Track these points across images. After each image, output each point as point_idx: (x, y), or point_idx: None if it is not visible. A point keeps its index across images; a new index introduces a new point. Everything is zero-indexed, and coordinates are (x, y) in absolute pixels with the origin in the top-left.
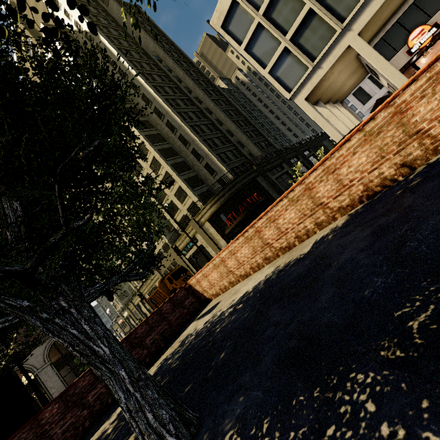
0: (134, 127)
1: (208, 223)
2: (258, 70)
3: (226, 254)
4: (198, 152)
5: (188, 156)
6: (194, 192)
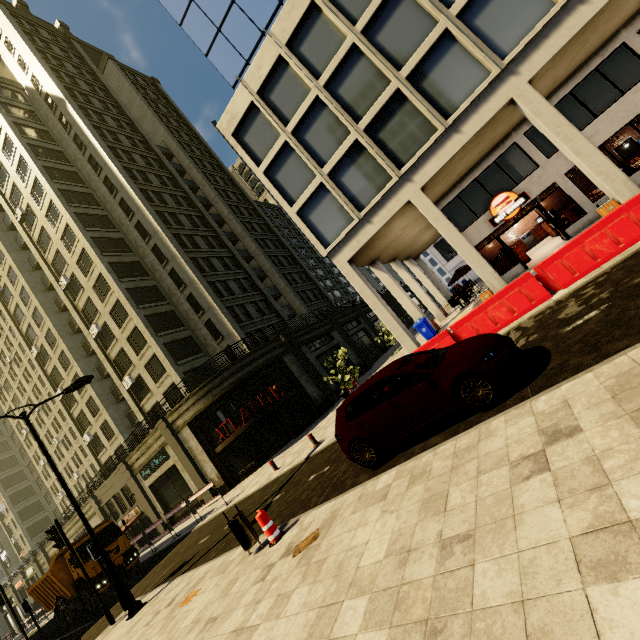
0: (91, 247)
1: (189, 428)
2: (283, 206)
3: None
4: (197, 301)
5: (181, 303)
6: (179, 366)
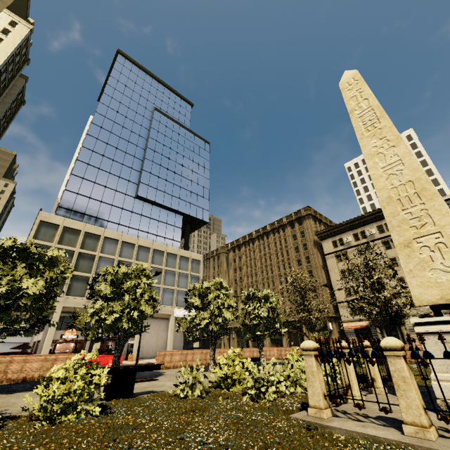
0: None
1: None
2: None
3: None
4: None
5: None
6: None
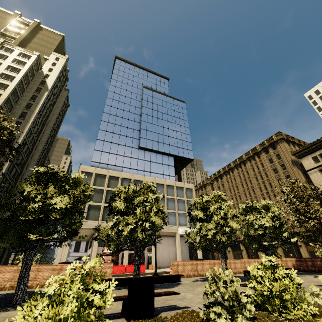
0: None
1: None
2: None
3: None
4: None
5: None
6: None
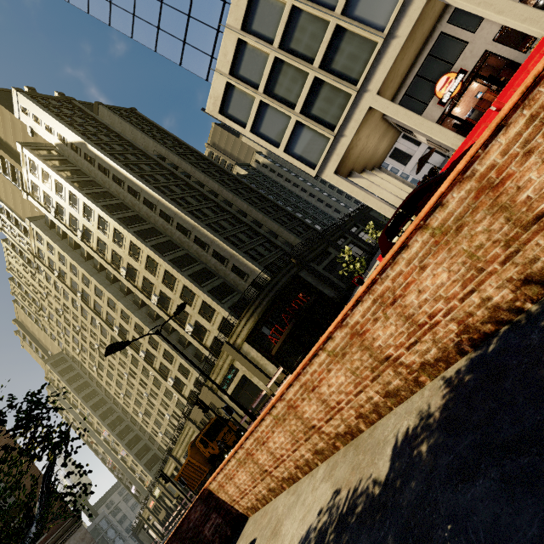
0: (136, 238)
1: (247, 344)
2: (271, 150)
3: (252, 444)
4: (220, 254)
5: (209, 261)
6: (223, 304)
